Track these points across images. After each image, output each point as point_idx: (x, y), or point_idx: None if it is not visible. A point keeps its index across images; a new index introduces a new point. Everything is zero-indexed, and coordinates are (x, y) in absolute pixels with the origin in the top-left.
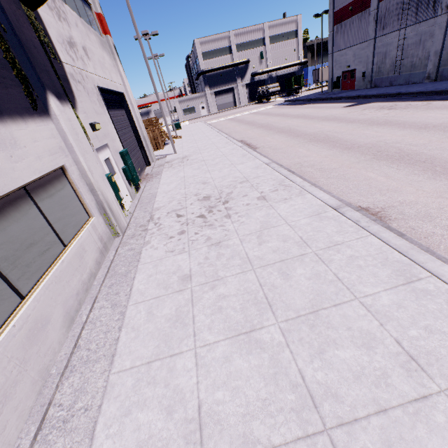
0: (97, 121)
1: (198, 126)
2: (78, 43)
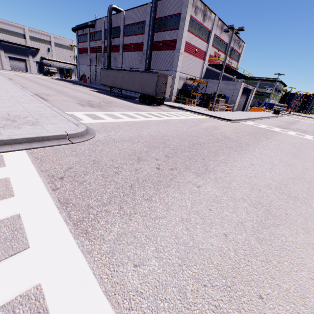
0: None
1: None
2: None
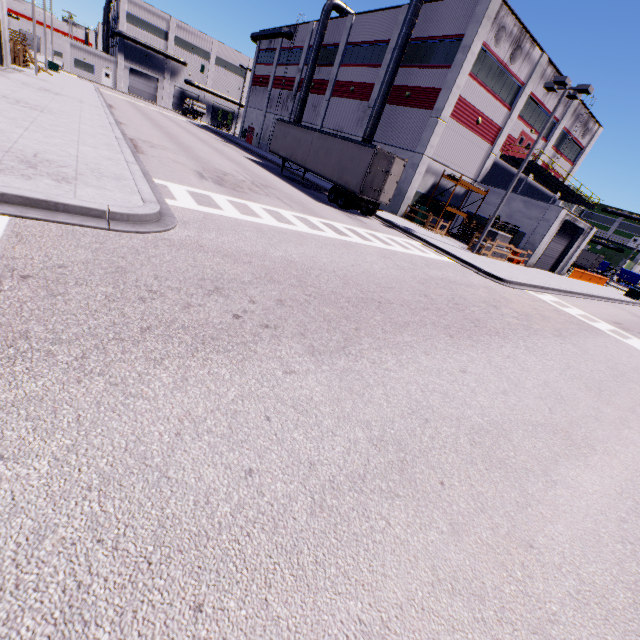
0: None
1: (83, 83)
2: None
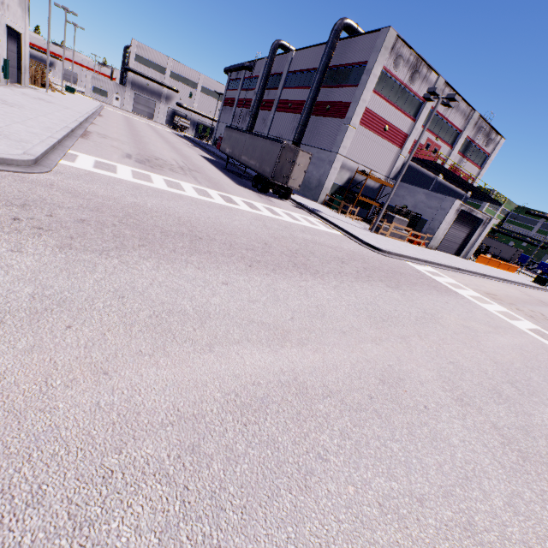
0: (0, 38)
1: (92, 102)
2: (6, 3)
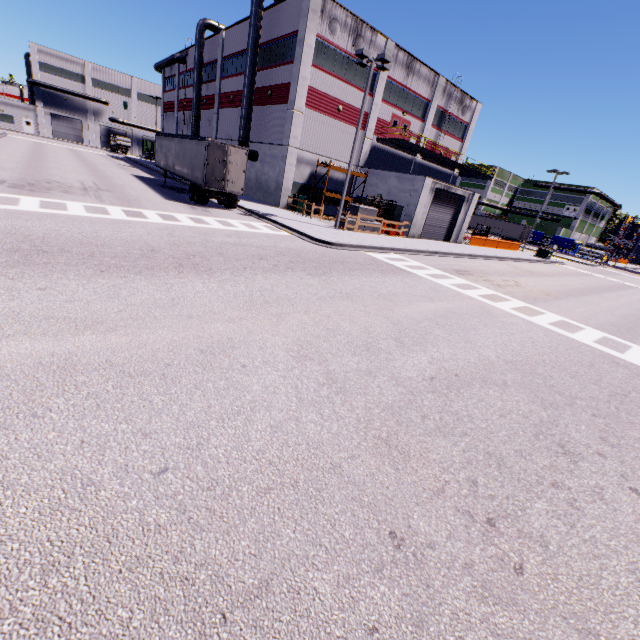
0: None
1: None
2: None
